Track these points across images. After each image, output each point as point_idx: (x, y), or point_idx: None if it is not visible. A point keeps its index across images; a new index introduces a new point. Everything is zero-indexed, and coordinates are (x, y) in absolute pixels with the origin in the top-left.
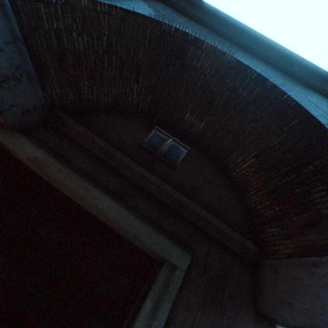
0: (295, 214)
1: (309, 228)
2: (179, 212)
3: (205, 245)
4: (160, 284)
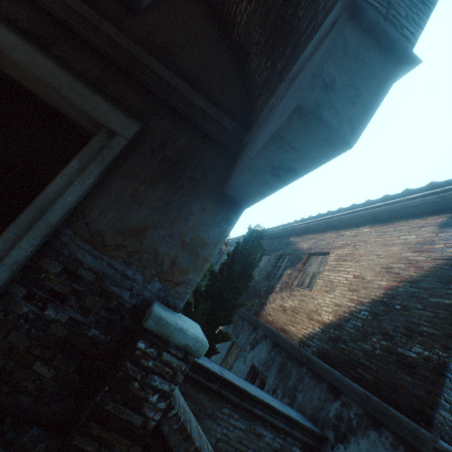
0: (281, 58)
1: (286, 69)
2: (134, 76)
3: (169, 123)
4: (93, 149)
